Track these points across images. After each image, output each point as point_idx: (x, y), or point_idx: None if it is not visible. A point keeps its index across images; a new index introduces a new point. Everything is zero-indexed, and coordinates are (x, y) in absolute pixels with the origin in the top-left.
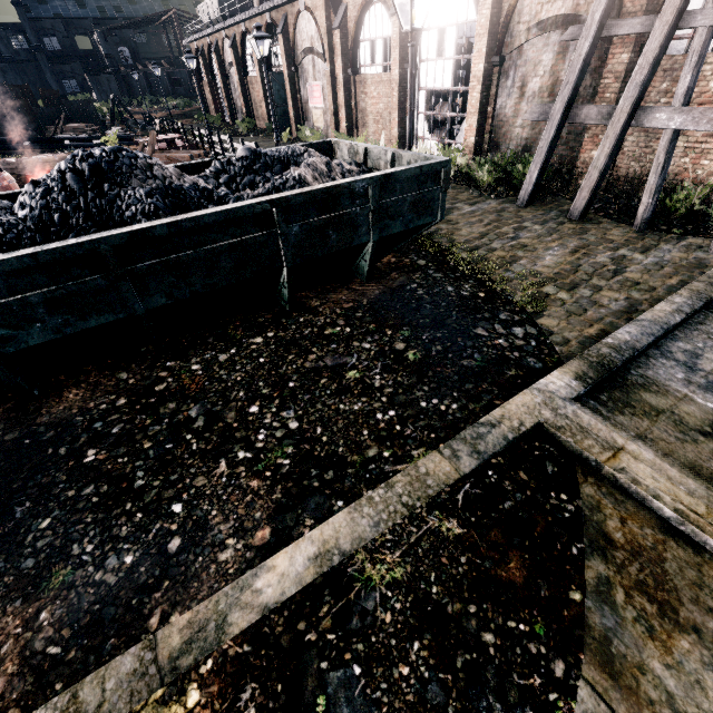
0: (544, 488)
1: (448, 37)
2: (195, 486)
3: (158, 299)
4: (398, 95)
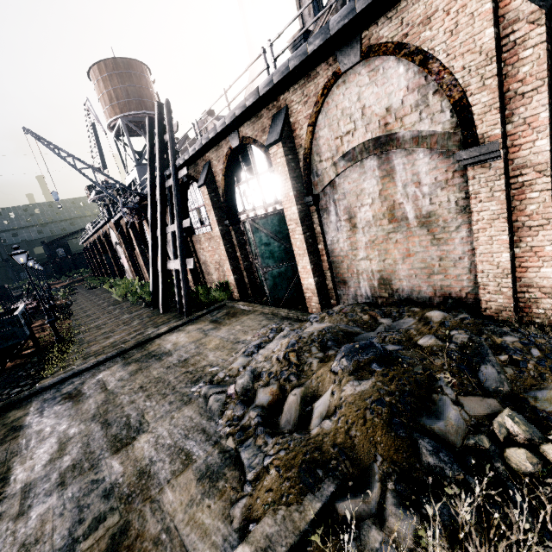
0: None
1: None
2: None
3: None
4: (142, 259)
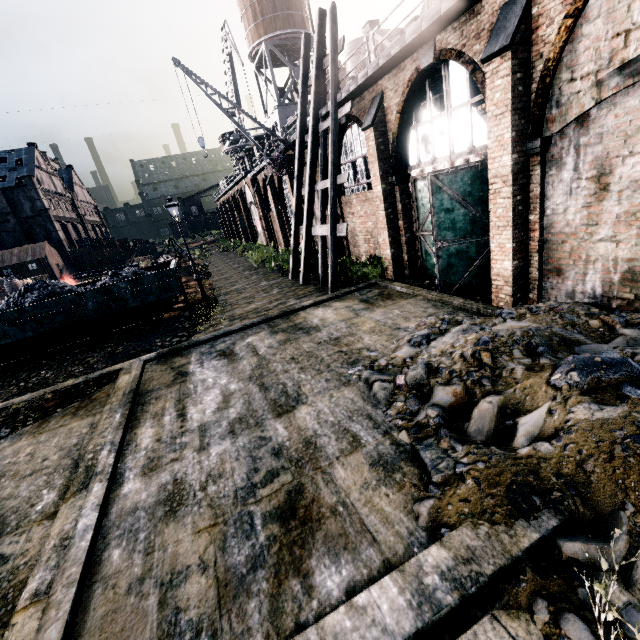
0: (92, 386)
1: None
2: None
3: (30, 333)
4: (278, 222)
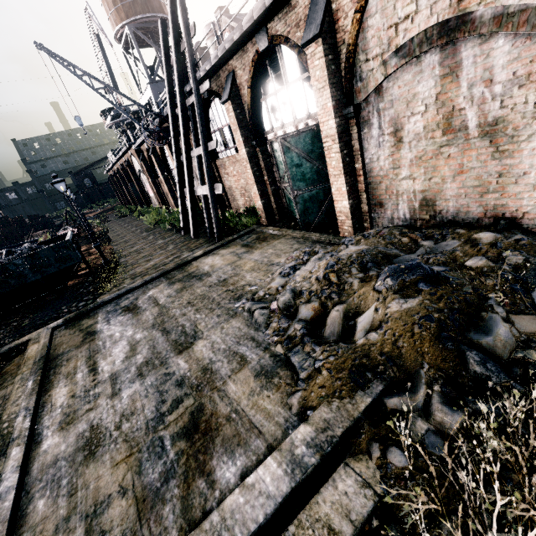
0: (1, 361)
1: None
2: None
3: None
4: (166, 186)
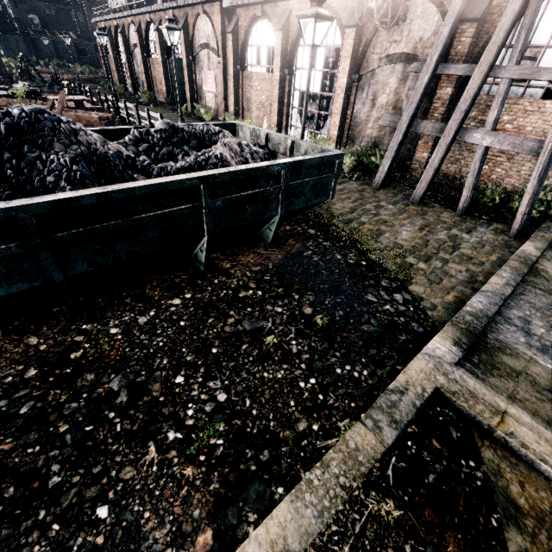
0: (455, 456)
1: (319, 54)
2: (122, 480)
3: (79, 266)
4: (278, 91)
